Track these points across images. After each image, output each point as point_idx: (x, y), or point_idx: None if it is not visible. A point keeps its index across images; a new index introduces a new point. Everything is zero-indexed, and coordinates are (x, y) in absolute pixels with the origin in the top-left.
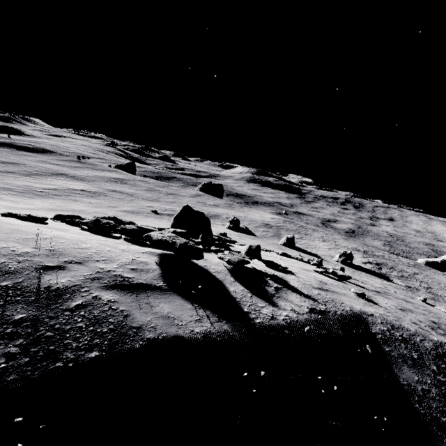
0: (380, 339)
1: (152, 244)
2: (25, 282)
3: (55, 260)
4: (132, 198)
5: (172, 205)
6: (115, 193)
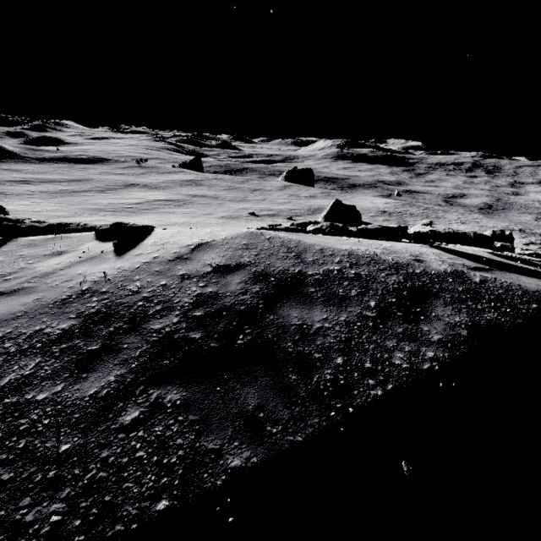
0: None
1: (435, 238)
2: (427, 270)
3: (404, 255)
4: (220, 202)
5: (264, 203)
6: (198, 198)
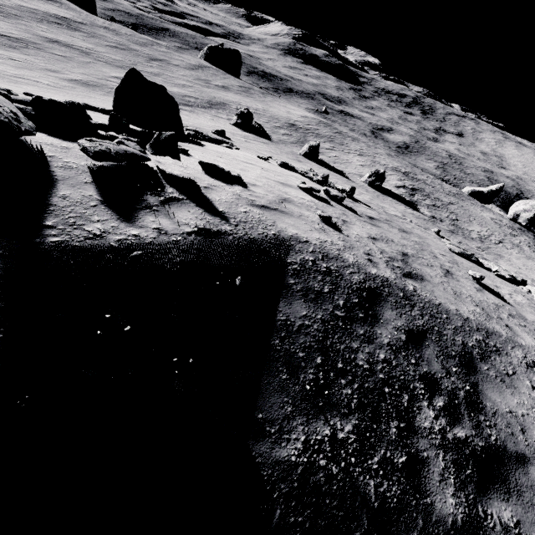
0: (291, 270)
1: None
2: None
3: None
4: (88, 60)
5: (155, 79)
6: (56, 46)
